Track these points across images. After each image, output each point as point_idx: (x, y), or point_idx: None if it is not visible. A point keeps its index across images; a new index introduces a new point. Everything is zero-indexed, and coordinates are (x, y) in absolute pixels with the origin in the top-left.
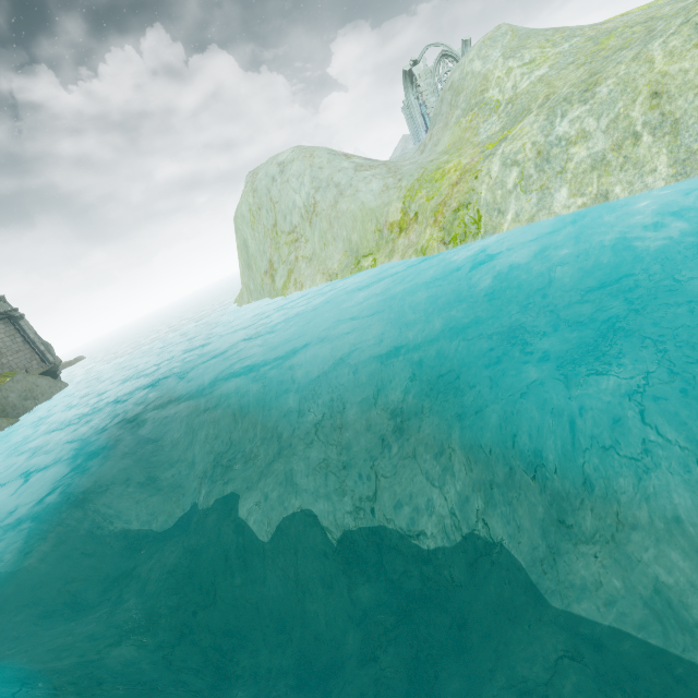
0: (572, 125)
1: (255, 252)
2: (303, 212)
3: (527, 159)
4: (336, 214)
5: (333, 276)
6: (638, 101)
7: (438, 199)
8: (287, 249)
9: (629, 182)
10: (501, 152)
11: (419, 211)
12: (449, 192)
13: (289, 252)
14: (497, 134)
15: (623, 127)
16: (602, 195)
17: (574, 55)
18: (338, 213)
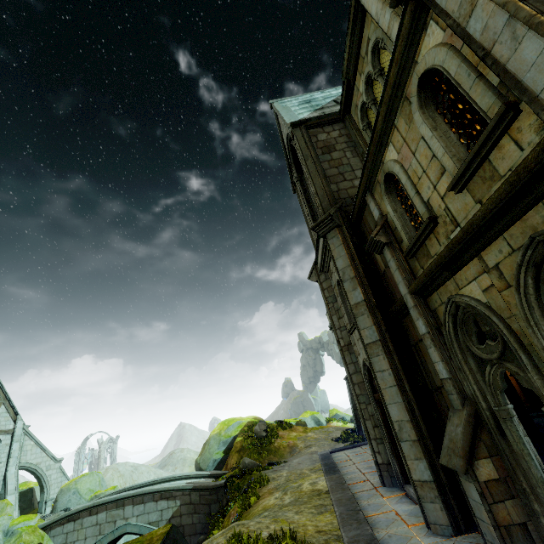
0: None
1: None
2: None
3: None
4: None
5: None
6: None
7: None
8: None
9: None
10: None
11: None
12: None
13: None
14: None
15: None
16: None
17: None
18: None
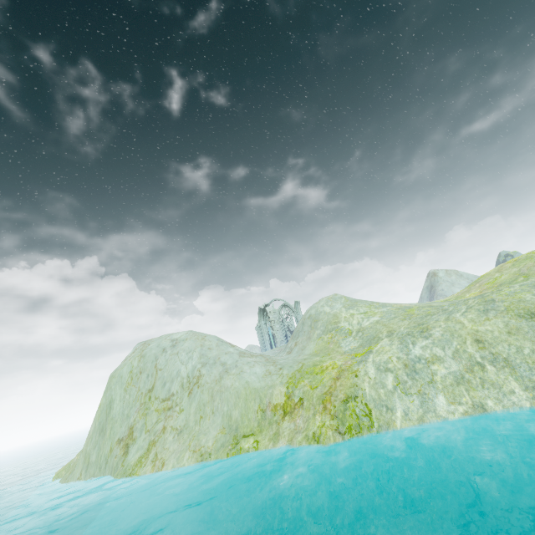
0: (424, 350)
1: (118, 415)
2: (185, 381)
3: (397, 368)
4: (220, 388)
5: (205, 455)
6: (468, 343)
7: (323, 388)
8: (156, 416)
9: (497, 398)
10: (371, 359)
11: (304, 396)
12: (333, 384)
13: (158, 420)
14: (359, 348)
15: (466, 357)
16: (479, 406)
17: (393, 314)
18: (222, 387)
